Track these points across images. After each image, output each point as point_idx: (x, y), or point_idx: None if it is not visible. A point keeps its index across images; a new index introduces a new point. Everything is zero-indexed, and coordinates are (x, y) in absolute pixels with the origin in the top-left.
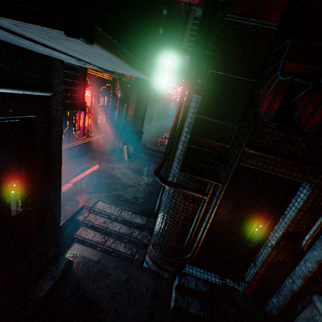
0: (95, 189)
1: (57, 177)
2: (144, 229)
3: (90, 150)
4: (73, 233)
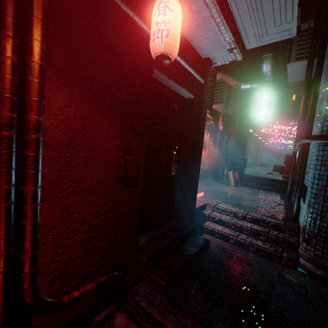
0: (211, 197)
1: (200, 150)
2: (284, 229)
3: None
4: (201, 223)
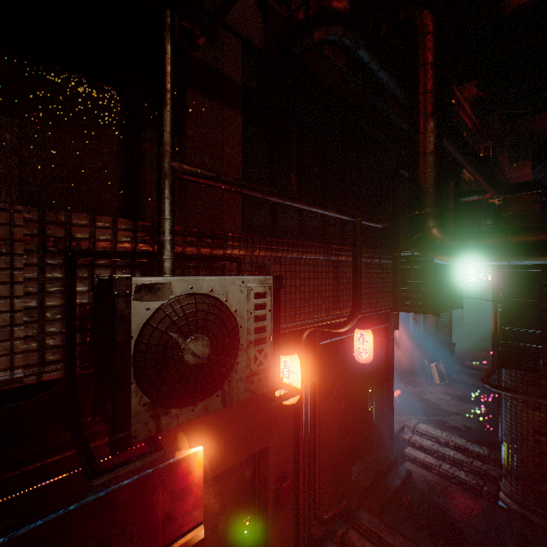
0: (410, 411)
1: (391, 383)
2: (488, 460)
3: None
4: (402, 450)
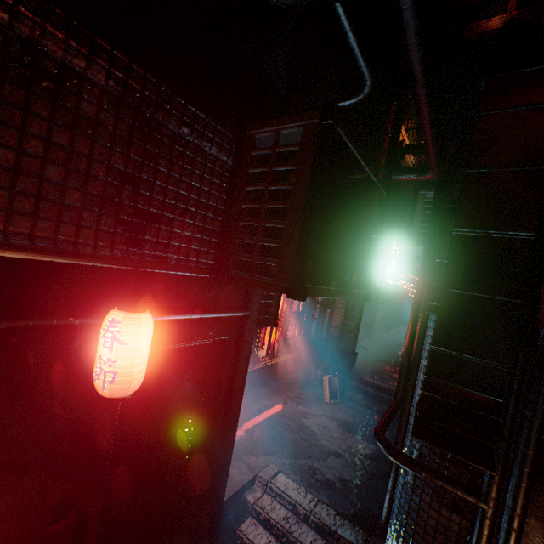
0: (275, 447)
1: (234, 417)
2: None
3: (273, 378)
4: (236, 525)
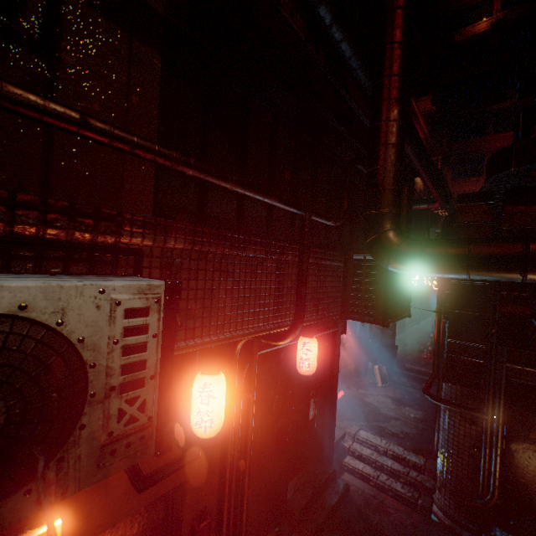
0: (352, 416)
1: (335, 390)
2: (423, 470)
3: None
4: (341, 459)
